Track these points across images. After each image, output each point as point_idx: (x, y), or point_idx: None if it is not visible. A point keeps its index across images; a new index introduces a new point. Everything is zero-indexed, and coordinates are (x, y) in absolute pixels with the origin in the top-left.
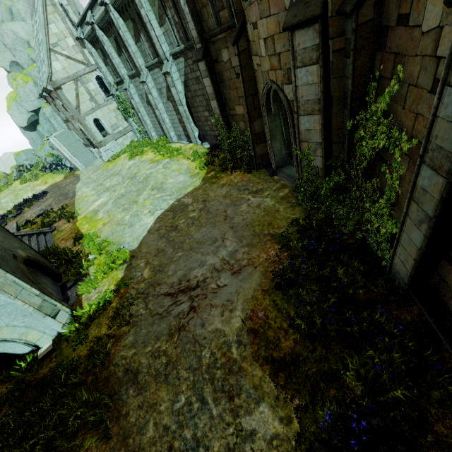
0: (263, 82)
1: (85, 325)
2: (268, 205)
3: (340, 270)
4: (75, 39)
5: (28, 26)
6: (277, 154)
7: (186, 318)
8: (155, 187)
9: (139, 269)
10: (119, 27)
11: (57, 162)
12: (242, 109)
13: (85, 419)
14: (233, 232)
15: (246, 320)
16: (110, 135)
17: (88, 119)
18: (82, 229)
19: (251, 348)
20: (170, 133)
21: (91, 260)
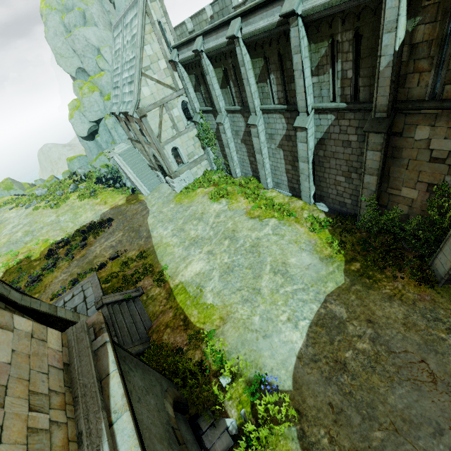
0: None
1: None
2: None
3: None
4: (167, 62)
5: (100, 31)
6: None
7: None
8: (278, 270)
9: None
10: (244, 64)
11: (111, 174)
12: (415, 194)
13: None
14: None
15: None
16: (185, 165)
17: (167, 147)
18: (190, 315)
19: None
20: (267, 179)
21: (226, 389)
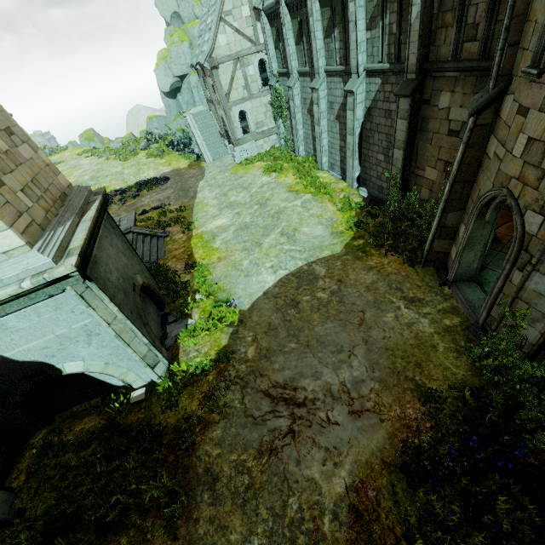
0: (492, 182)
1: (179, 389)
2: (424, 331)
3: (502, 504)
4: (251, 9)
5: None
6: (464, 266)
7: (282, 440)
8: (286, 233)
9: (245, 343)
10: (312, 13)
11: (185, 140)
12: (435, 175)
13: (159, 501)
14: (366, 349)
15: (350, 489)
16: (251, 134)
17: (235, 109)
18: (195, 253)
19: (347, 532)
20: (323, 157)
21: (197, 301)
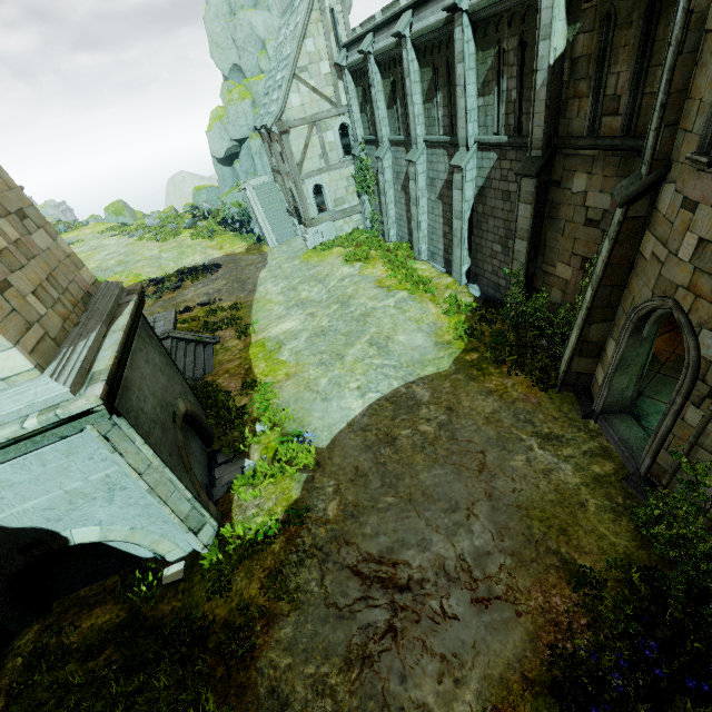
0: (651, 289)
1: (232, 565)
2: (567, 481)
3: None
4: (332, 65)
5: (271, 19)
6: (615, 393)
7: (379, 643)
8: (376, 342)
9: (323, 496)
10: (409, 73)
11: (242, 217)
12: (569, 273)
13: None
14: (490, 507)
15: None
16: (328, 213)
17: (308, 182)
18: (256, 366)
19: None
20: (421, 245)
21: (258, 433)
